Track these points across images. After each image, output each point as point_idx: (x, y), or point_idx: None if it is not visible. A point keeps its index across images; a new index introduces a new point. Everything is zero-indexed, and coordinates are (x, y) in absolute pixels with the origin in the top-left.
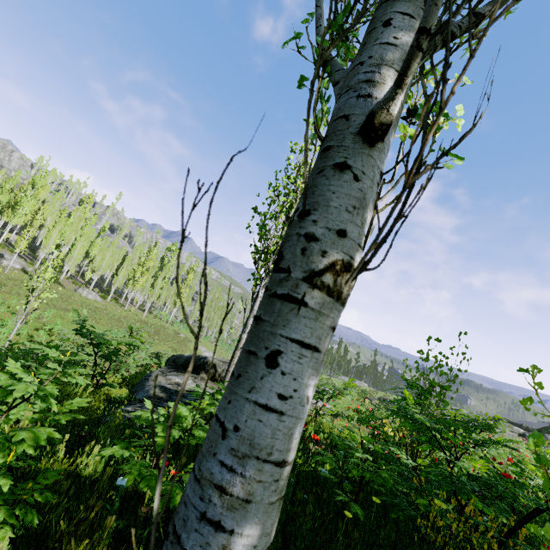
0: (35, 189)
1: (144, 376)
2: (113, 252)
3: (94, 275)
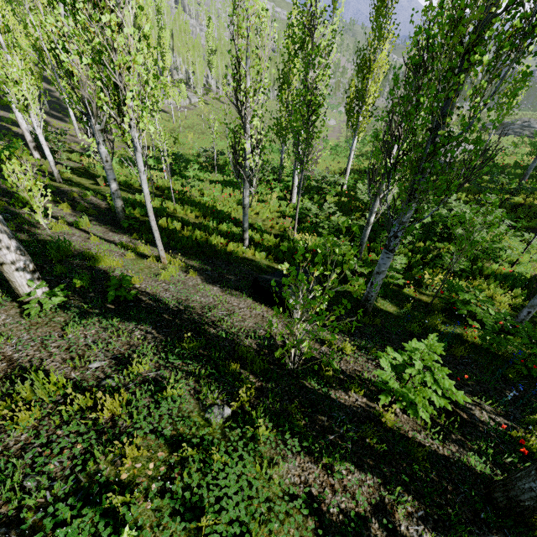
0: (161, 15)
1: None
2: None
3: (210, 78)
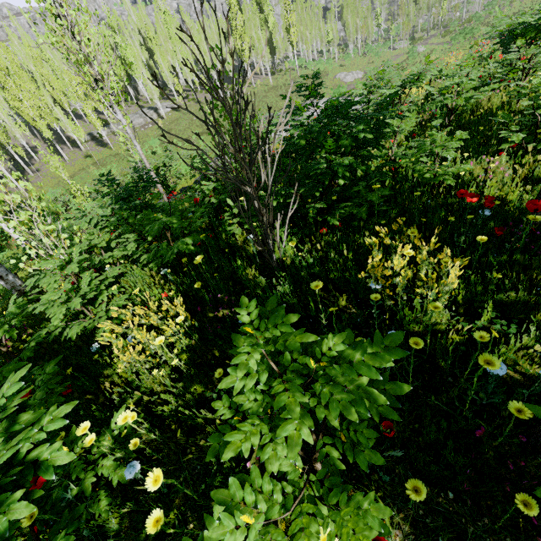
0: (118, 33)
1: None
2: (214, 32)
3: None
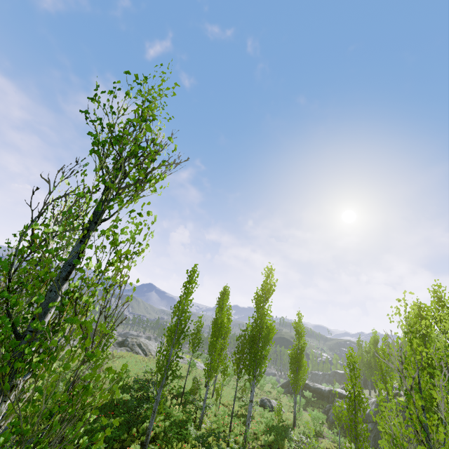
0: None
1: None
2: None
3: None
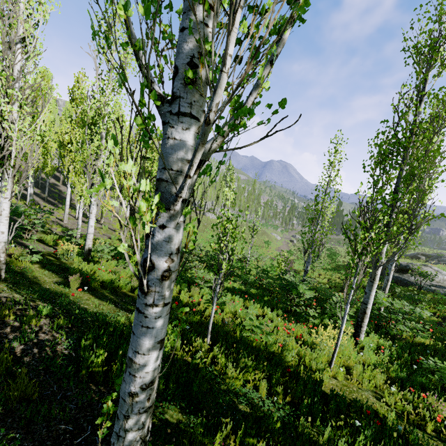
0: None
1: (402, 279)
2: None
3: None
